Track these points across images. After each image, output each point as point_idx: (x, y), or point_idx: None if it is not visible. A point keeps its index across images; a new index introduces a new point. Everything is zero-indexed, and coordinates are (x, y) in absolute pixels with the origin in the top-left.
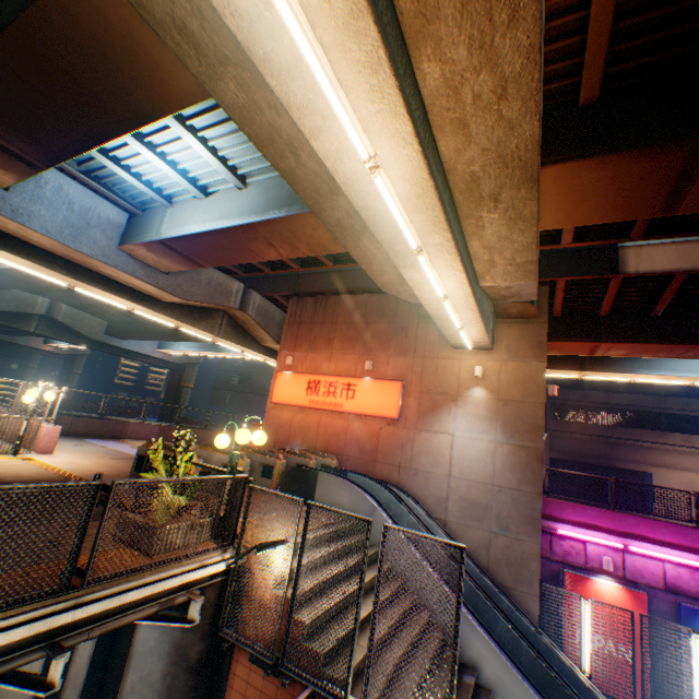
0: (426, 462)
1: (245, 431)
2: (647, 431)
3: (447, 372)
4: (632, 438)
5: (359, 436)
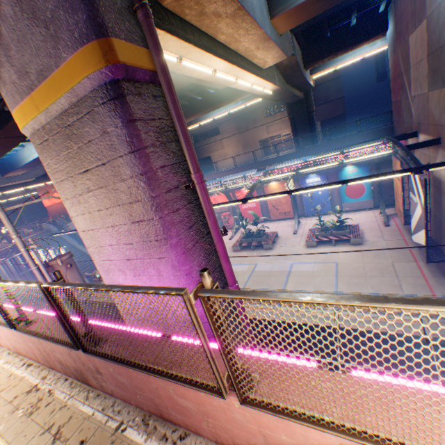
0: None
1: (3, 230)
2: (205, 141)
3: None
4: (203, 146)
5: (65, 208)
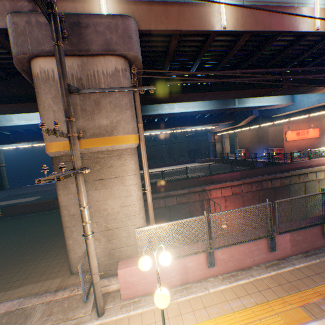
0: (323, 145)
1: None
2: None
3: (324, 124)
4: None
5: (309, 143)
